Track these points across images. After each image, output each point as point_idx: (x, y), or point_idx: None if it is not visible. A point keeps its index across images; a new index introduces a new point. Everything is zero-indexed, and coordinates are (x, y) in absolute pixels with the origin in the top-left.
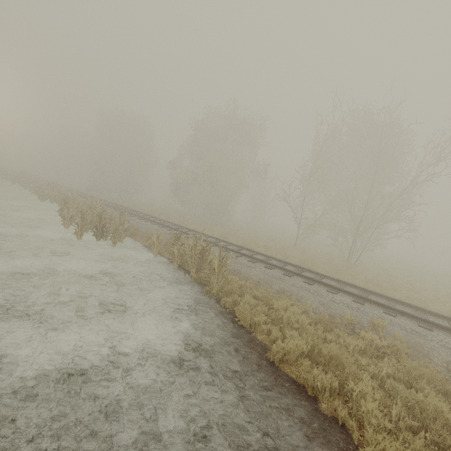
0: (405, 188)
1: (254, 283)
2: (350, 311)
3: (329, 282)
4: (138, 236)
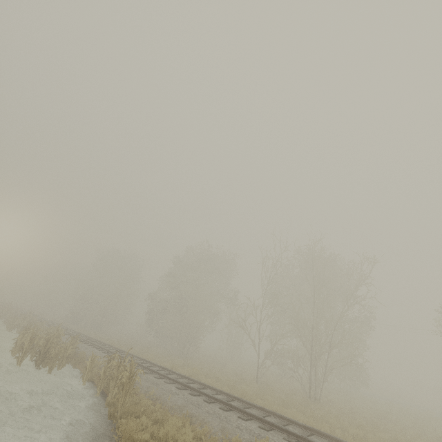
0: (342, 311)
1: (167, 409)
2: (249, 436)
3: (253, 411)
4: (81, 364)
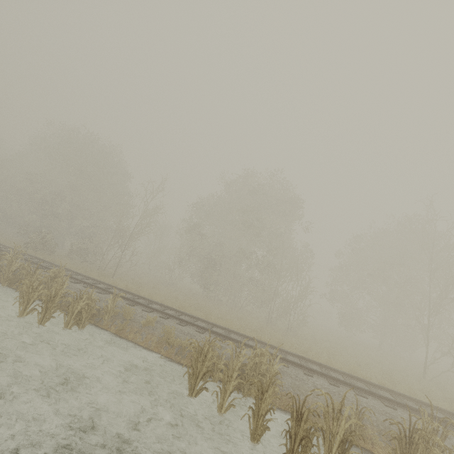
0: None
1: None
2: None
3: None
4: None
